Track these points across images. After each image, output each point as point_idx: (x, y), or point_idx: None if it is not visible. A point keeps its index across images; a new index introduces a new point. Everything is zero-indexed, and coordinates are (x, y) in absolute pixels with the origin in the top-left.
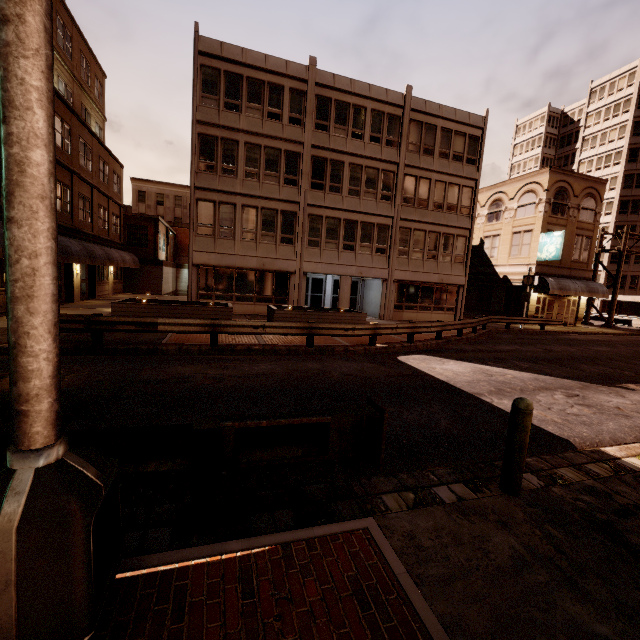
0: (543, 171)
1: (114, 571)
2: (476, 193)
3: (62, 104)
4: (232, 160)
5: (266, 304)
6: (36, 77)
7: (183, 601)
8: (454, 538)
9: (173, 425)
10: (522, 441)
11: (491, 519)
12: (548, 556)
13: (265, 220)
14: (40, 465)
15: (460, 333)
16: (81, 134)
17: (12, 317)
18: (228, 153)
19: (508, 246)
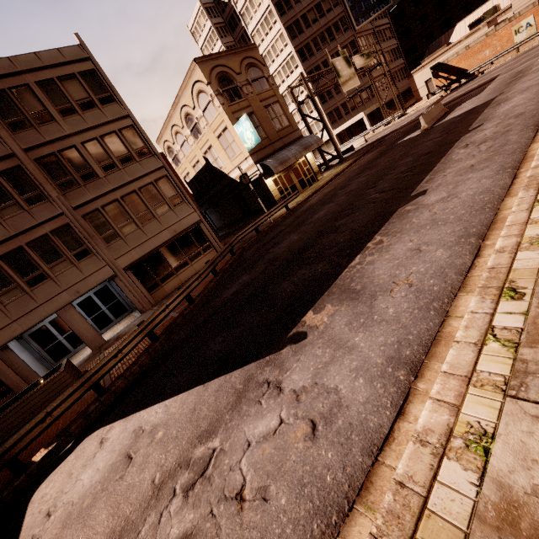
0: (193, 67)
1: None
2: (139, 129)
3: None
4: None
5: None
6: None
7: None
8: None
9: None
10: None
11: None
12: None
13: None
14: None
15: (189, 301)
16: None
17: None
18: None
19: (223, 151)
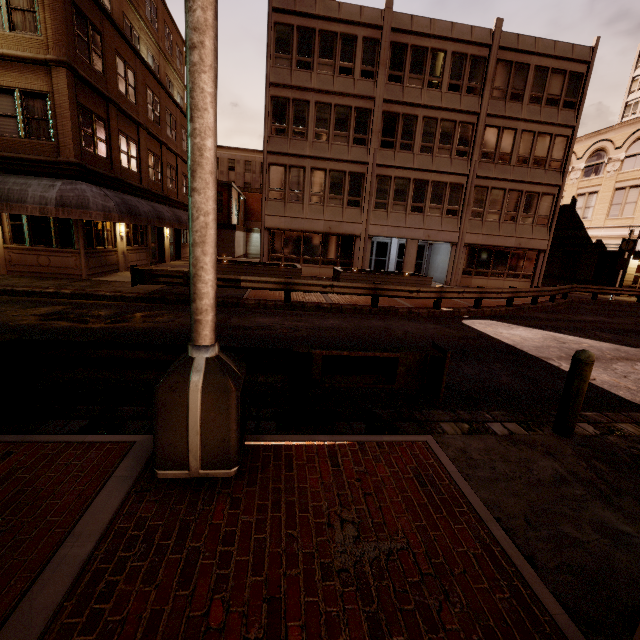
0: None
1: (244, 438)
2: (572, 143)
3: (152, 78)
4: (303, 122)
5: (331, 267)
6: (210, 86)
7: (291, 462)
8: (502, 457)
9: (276, 349)
10: (579, 389)
11: (539, 450)
12: (589, 480)
13: (333, 183)
14: (208, 356)
15: (535, 301)
16: (167, 105)
17: (193, 256)
18: (299, 115)
19: (607, 205)
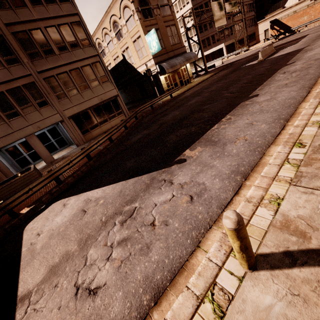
0: None
1: None
2: (84, 25)
3: None
4: None
5: None
6: None
7: None
8: None
9: None
10: None
11: None
12: None
13: None
14: None
15: (110, 141)
16: None
17: None
18: None
19: (135, 52)
